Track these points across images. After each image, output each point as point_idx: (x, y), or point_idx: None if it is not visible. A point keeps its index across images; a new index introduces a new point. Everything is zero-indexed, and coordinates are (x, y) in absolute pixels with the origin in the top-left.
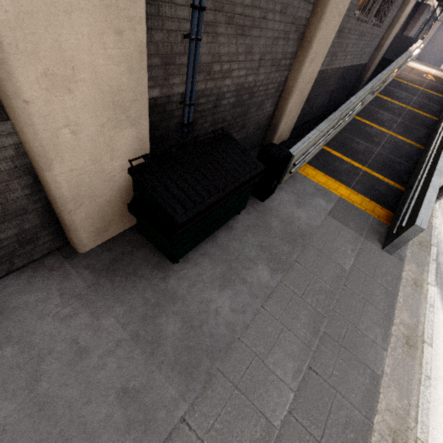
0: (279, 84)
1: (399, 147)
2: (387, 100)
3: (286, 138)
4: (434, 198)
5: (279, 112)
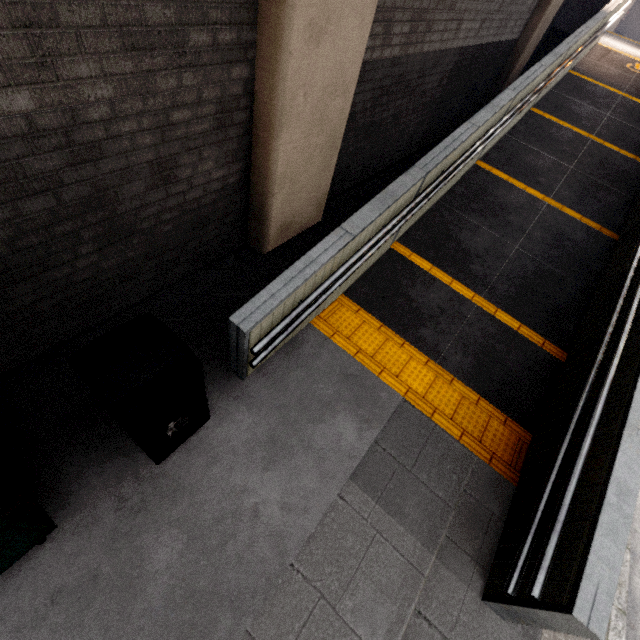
0: (225, 105)
1: (565, 236)
2: (550, 122)
3: (313, 222)
4: (638, 474)
5: (260, 176)
